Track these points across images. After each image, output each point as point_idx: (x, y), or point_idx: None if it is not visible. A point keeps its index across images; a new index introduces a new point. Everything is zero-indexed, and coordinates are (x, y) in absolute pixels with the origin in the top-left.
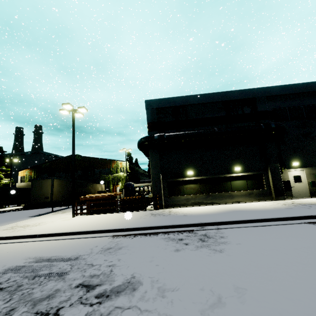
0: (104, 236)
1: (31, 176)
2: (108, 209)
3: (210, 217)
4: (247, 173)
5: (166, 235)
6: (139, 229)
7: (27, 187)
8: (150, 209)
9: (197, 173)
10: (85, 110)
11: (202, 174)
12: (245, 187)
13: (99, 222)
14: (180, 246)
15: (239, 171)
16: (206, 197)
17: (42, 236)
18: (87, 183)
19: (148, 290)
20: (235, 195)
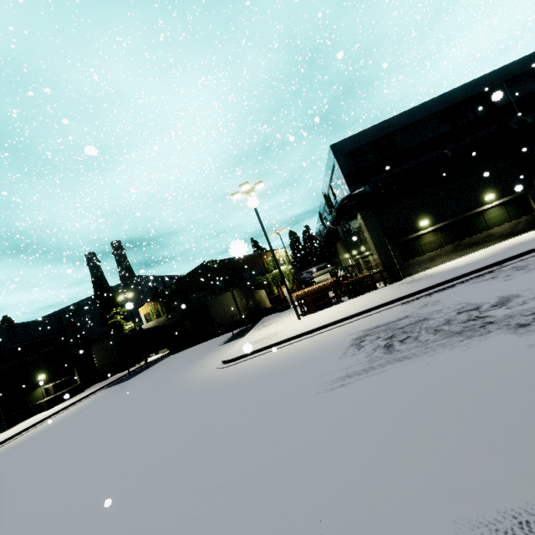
0: (391, 307)
1: (158, 309)
2: (330, 301)
3: (495, 257)
4: (504, 198)
5: (467, 282)
6: (425, 290)
7: (170, 323)
8: (382, 286)
9: (433, 221)
10: (262, 185)
11: (441, 220)
12: (507, 219)
13: (357, 306)
14: (503, 278)
15: (492, 199)
16: (455, 248)
17: (315, 330)
18: (253, 291)
19: (531, 291)
20: (495, 233)
